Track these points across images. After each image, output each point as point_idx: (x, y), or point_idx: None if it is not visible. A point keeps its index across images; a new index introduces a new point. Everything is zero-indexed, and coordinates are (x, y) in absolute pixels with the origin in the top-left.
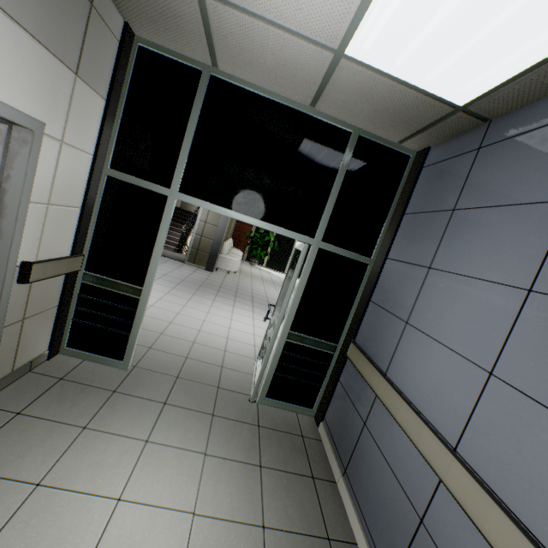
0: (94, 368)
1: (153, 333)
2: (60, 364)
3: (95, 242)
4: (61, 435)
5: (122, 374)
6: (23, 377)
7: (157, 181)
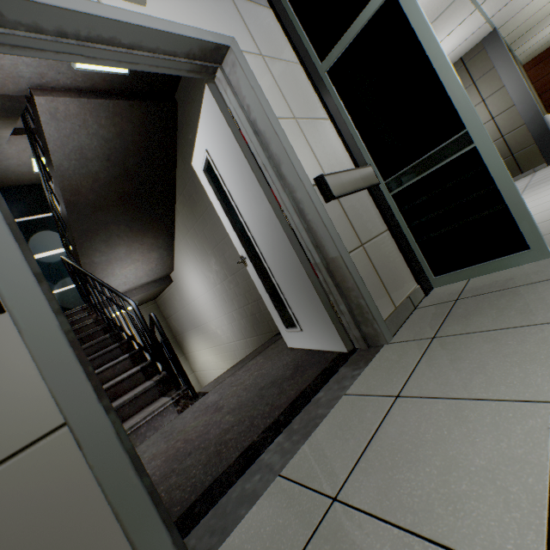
0: (490, 278)
1: (544, 223)
2: (441, 293)
3: (369, 145)
4: (519, 340)
5: (545, 263)
6: (411, 314)
7: (366, 1)
